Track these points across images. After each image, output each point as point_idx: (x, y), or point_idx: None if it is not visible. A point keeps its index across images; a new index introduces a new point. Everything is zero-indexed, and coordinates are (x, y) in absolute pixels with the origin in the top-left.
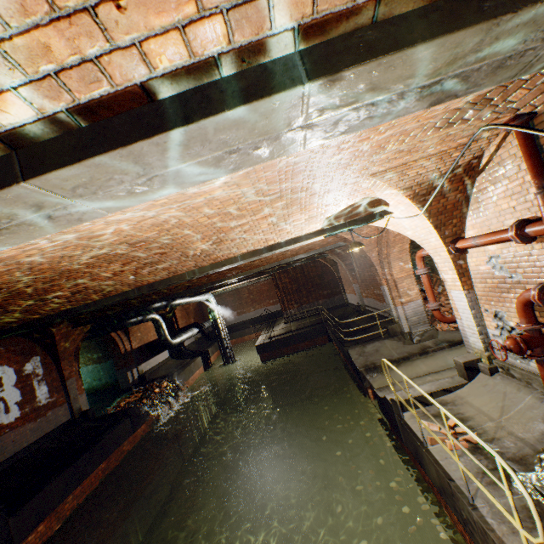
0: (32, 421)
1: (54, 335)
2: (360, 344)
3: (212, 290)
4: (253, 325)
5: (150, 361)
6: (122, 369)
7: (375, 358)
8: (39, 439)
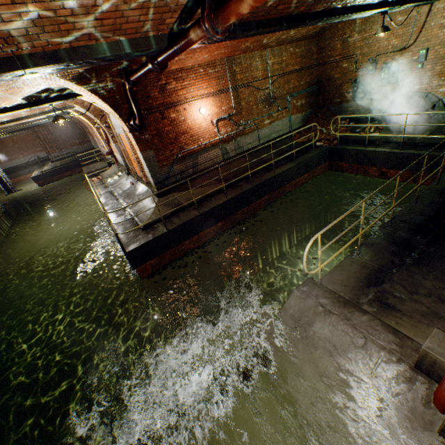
0: None
1: None
2: (89, 165)
3: None
4: (27, 168)
5: None
6: None
7: (94, 169)
8: None
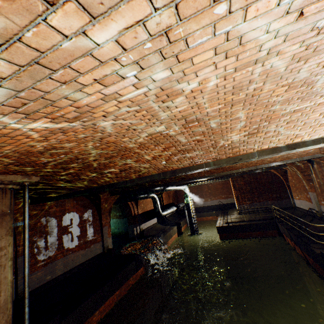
0: (83, 249)
1: (100, 198)
2: None
3: (191, 183)
4: (209, 210)
5: (146, 223)
6: (131, 225)
7: None
8: (85, 262)
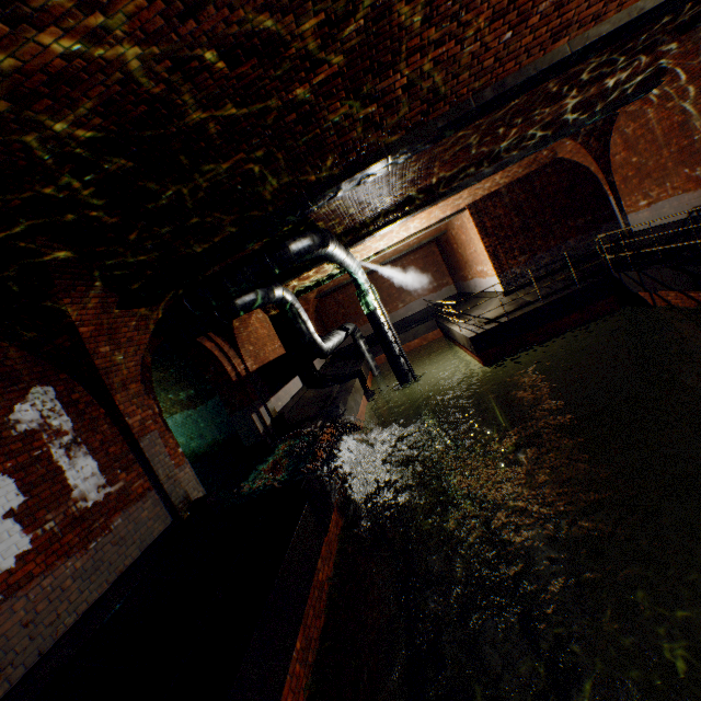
0: (73, 552)
1: (71, 321)
2: None
3: (389, 223)
4: (409, 327)
5: (279, 395)
6: (240, 410)
7: None
8: (105, 596)
